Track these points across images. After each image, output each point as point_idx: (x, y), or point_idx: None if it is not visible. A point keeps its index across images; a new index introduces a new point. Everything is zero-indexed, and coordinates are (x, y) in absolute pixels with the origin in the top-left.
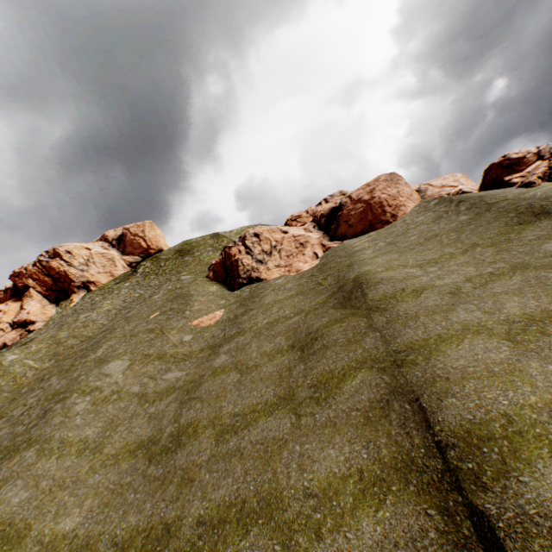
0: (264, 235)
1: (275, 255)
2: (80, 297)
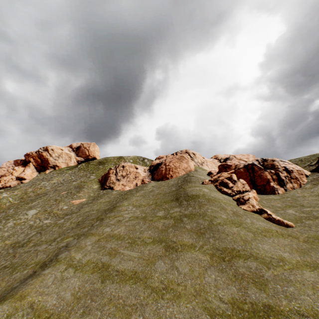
0: (126, 168)
1: (125, 179)
2: (50, 172)
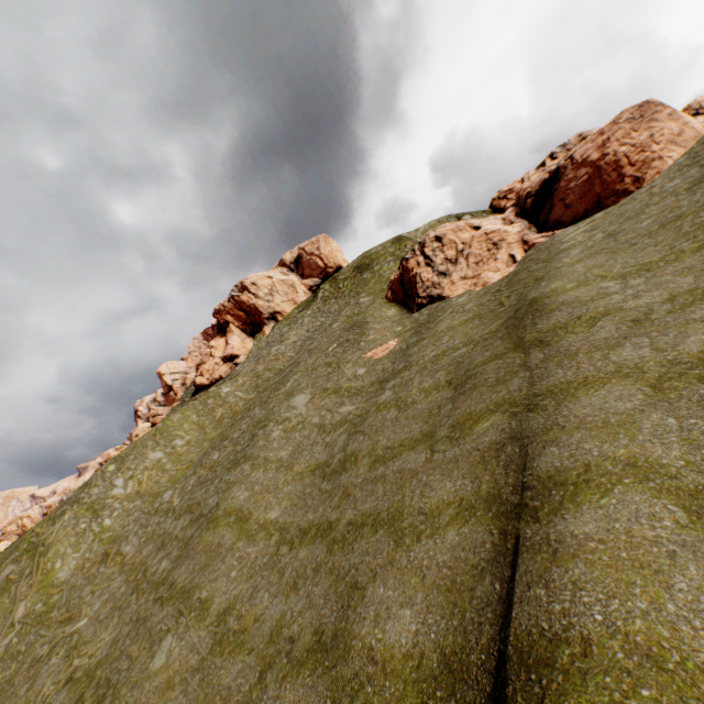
0: (447, 238)
1: (461, 264)
2: (270, 328)
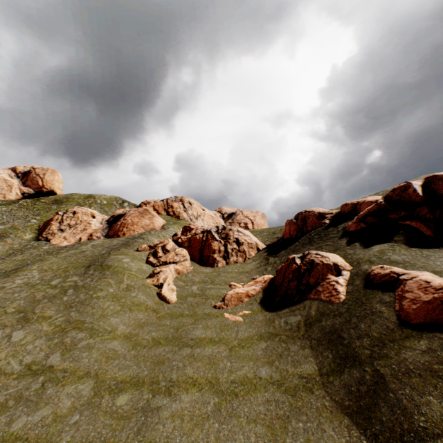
0: (78, 215)
1: (71, 230)
2: None
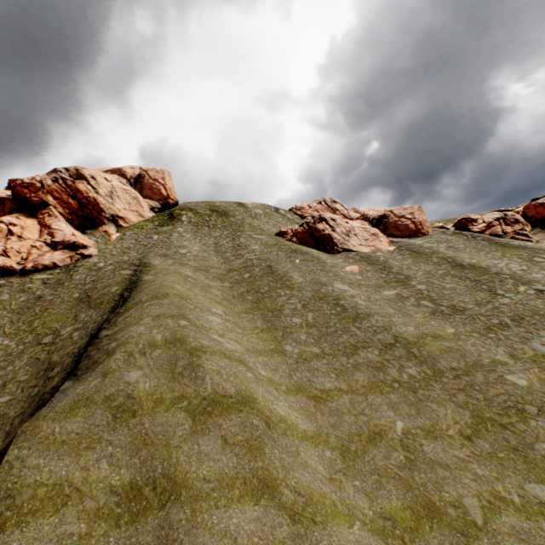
0: (338, 221)
1: (354, 237)
2: (113, 230)
